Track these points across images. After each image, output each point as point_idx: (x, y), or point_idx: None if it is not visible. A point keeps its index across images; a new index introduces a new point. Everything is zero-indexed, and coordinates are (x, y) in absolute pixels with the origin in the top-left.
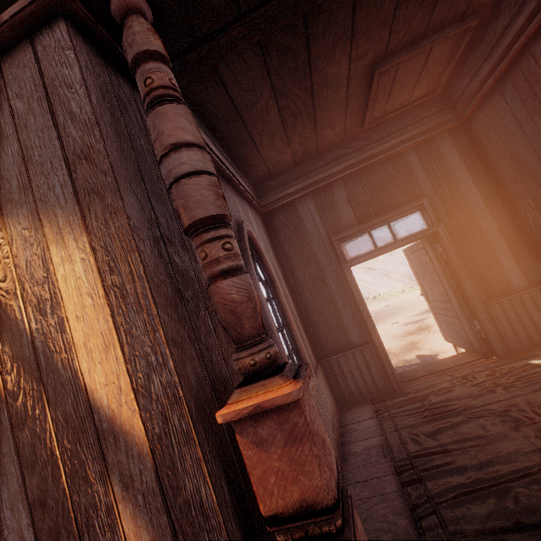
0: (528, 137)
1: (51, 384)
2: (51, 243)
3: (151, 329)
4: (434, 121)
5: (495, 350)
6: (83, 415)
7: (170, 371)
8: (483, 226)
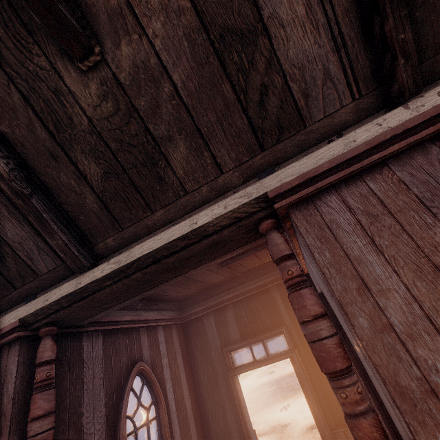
0: None
1: None
2: None
3: None
4: None
5: None
6: None
7: None
8: None
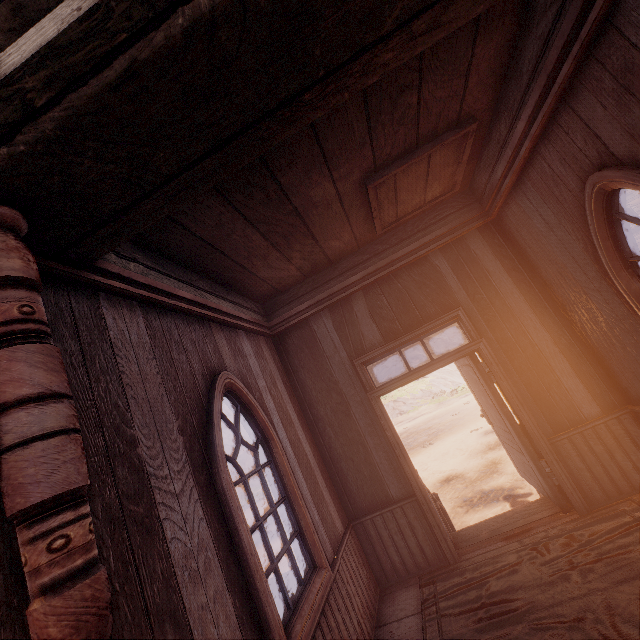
0: (562, 241)
1: None
2: None
3: None
4: (460, 218)
5: (573, 503)
6: None
7: None
8: (535, 338)
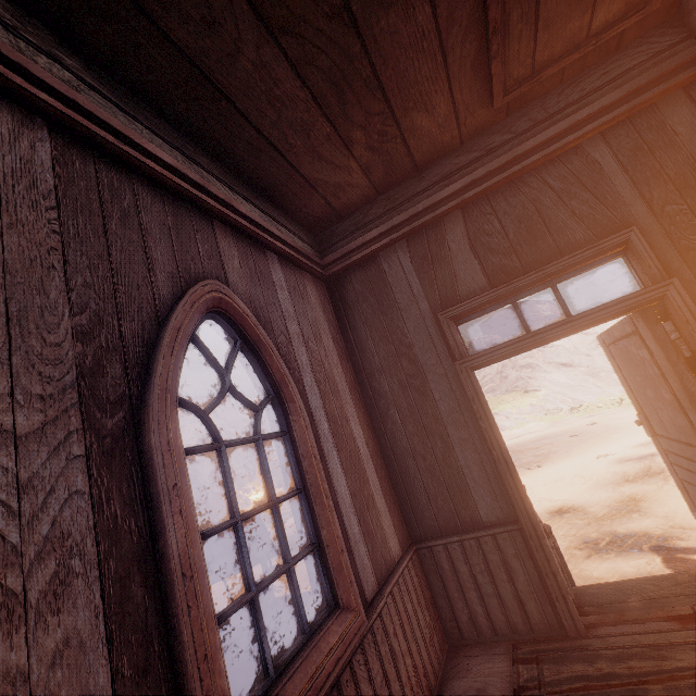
0: None
1: None
2: None
3: None
4: (651, 70)
5: None
6: None
7: None
8: None
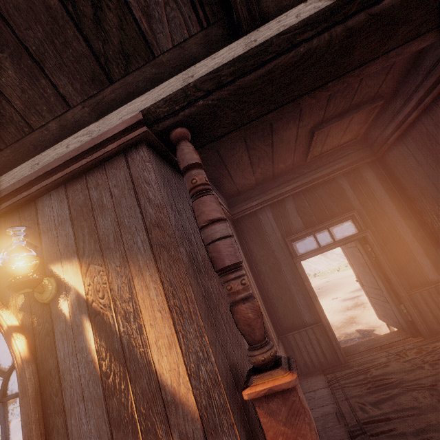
0: (427, 173)
1: (132, 368)
2: (135, 276)
3: (199, 335)
4: (357, 156)
5: (420, 331)
6: (154, 390)
7: (212, 363)
8: (401, 232)
